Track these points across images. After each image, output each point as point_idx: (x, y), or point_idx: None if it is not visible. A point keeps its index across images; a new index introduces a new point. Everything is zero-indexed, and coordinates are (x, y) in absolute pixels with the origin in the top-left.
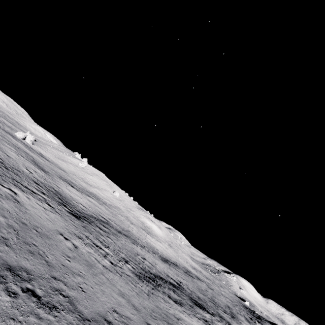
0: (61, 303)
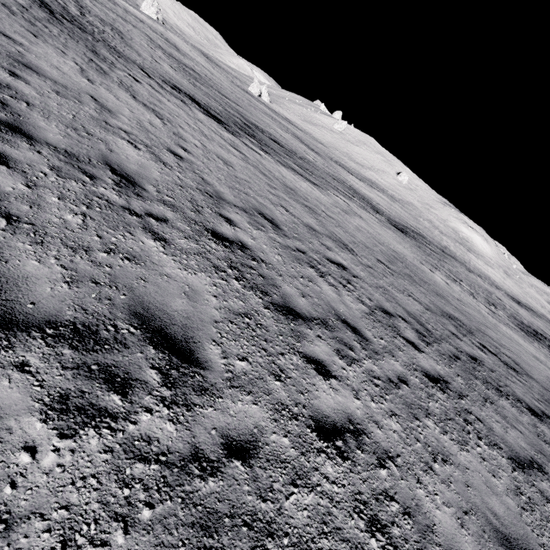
0: (513, 365)
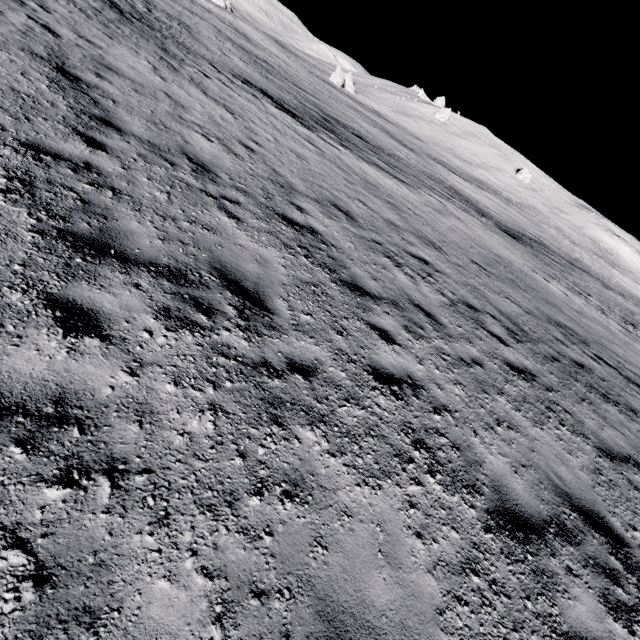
0: (638, 381)
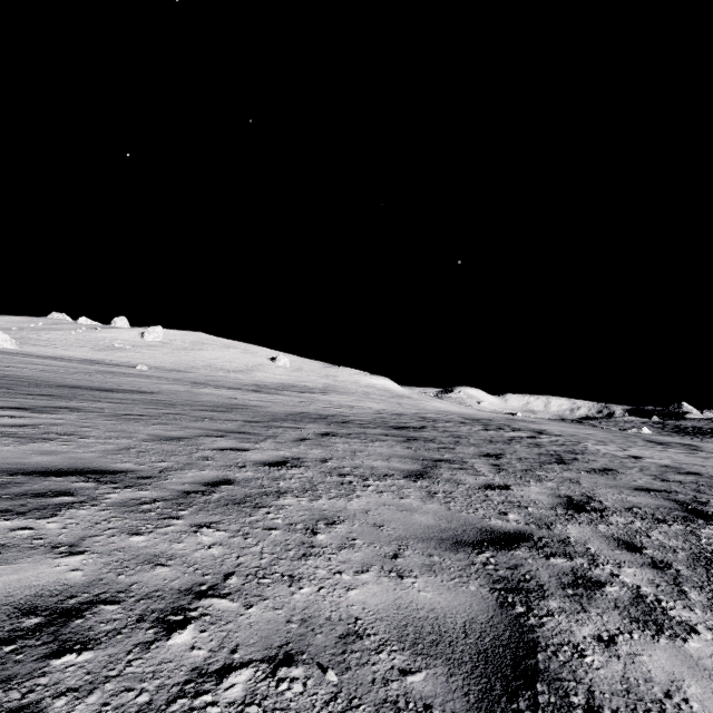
0: None
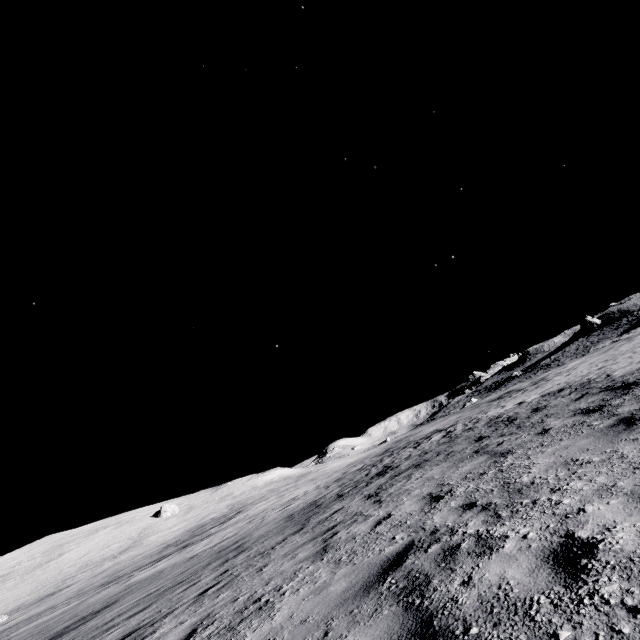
0: None
